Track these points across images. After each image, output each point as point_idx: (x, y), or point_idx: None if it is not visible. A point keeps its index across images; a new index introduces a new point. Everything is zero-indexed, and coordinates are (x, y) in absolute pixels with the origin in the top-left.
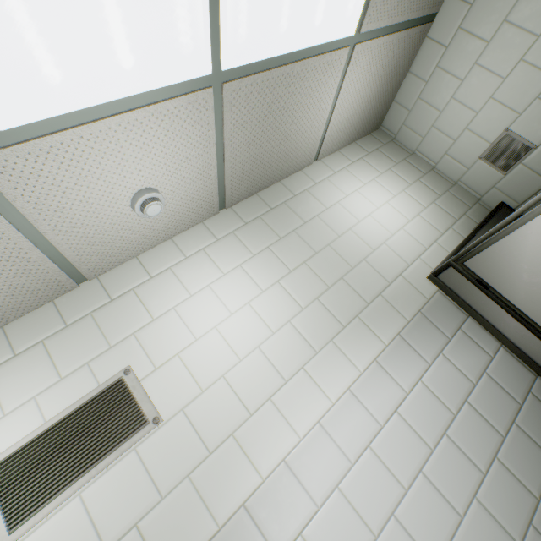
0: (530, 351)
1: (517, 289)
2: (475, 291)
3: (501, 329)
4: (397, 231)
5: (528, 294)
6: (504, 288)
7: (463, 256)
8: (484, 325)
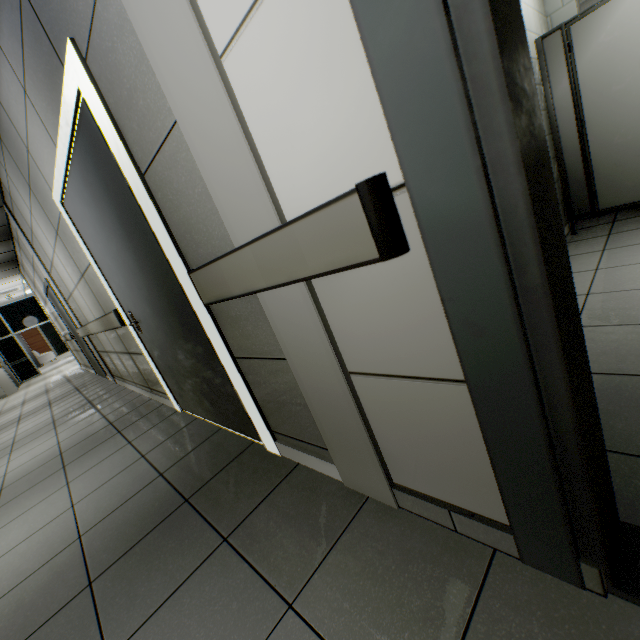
0: (559, 110)
1: (589, 51)
2: (560, 55)
3: (554, 92)
4: (525, 4)
5: (592, 55)
6: (580, 52)
7: (575, 19)
8: (545, 89)
